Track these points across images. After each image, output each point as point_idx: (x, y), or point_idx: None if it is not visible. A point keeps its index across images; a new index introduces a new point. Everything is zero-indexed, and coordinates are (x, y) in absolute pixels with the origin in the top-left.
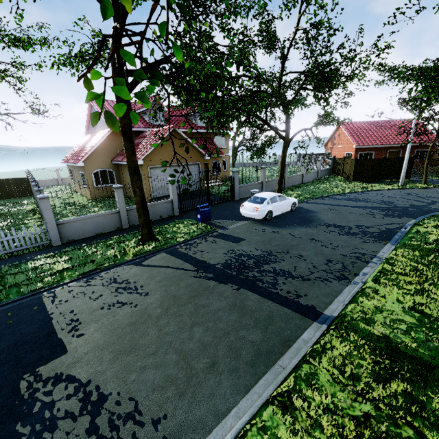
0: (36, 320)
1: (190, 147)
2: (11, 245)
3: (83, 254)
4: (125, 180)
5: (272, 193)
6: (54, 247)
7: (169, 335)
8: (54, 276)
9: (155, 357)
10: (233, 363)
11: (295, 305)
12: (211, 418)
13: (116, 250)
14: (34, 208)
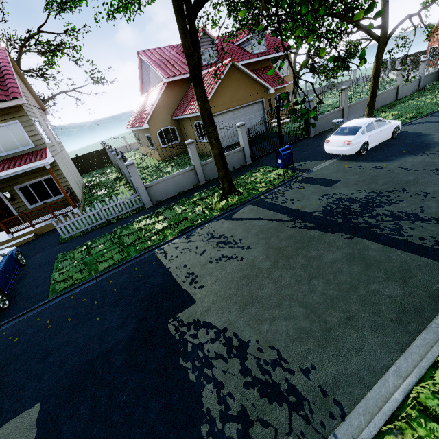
0: (158, 274)
1: (251, 82)
2: (115, 211)
3: (174, 213)
4: (188, 135)
5: (367, 119)
6: (147, 209)
7: (287, 287)
8: (158, 234)
9: (280, 309)
10: (373, 319)
11: (437, 254)
12: (367, 374)
13: (203, 206)
14: (118, 176)
